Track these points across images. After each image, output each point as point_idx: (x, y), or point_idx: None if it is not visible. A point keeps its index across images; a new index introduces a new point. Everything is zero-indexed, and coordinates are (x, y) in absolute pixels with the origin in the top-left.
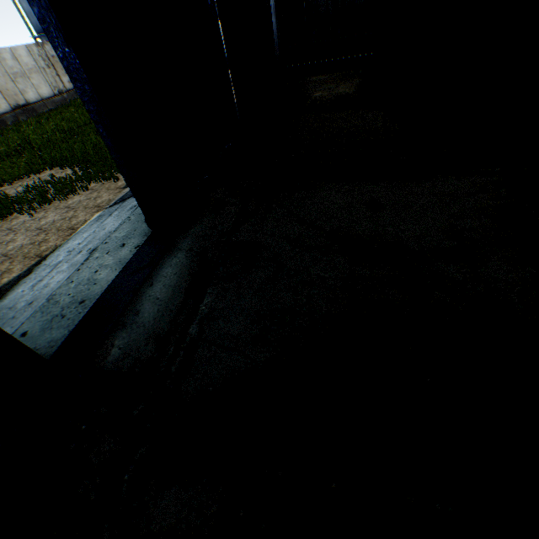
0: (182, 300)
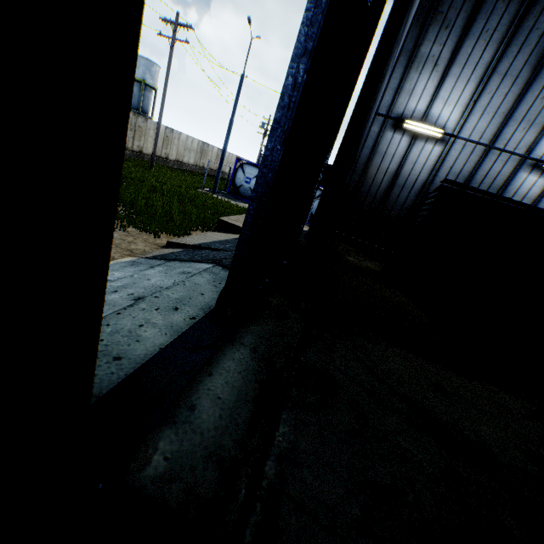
0: (251, 413)
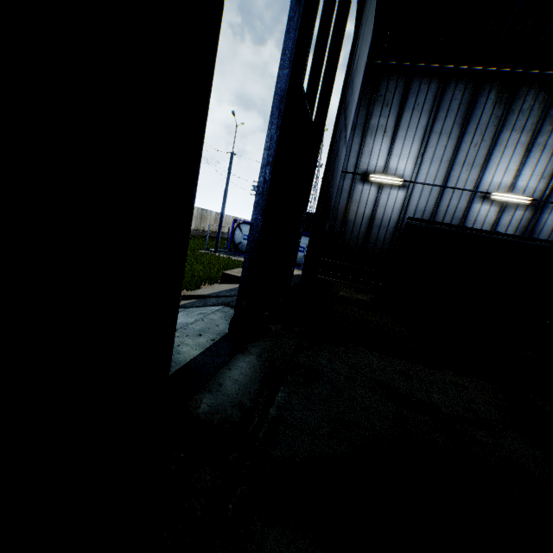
0: (259, 387)
